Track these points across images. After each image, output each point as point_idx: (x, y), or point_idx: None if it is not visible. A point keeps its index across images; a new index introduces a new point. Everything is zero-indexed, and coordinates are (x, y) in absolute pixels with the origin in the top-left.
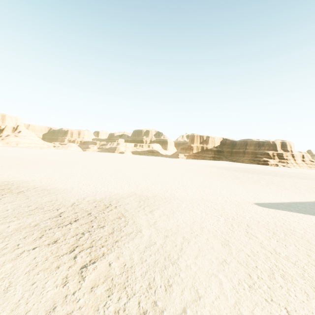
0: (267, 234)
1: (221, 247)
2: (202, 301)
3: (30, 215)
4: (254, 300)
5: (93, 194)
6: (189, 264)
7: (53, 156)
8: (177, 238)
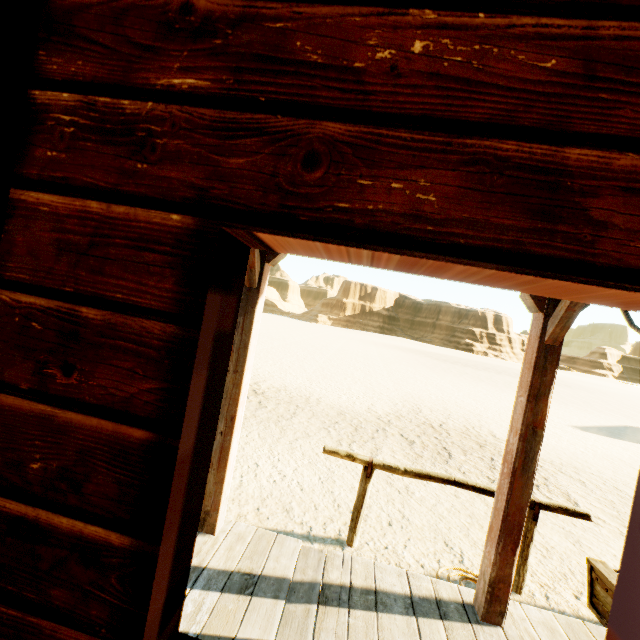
0: None
1: None
2: None
3: (374, 438)
4: None
5: (364, 401)
6: None
7: None
8: (589, 475)
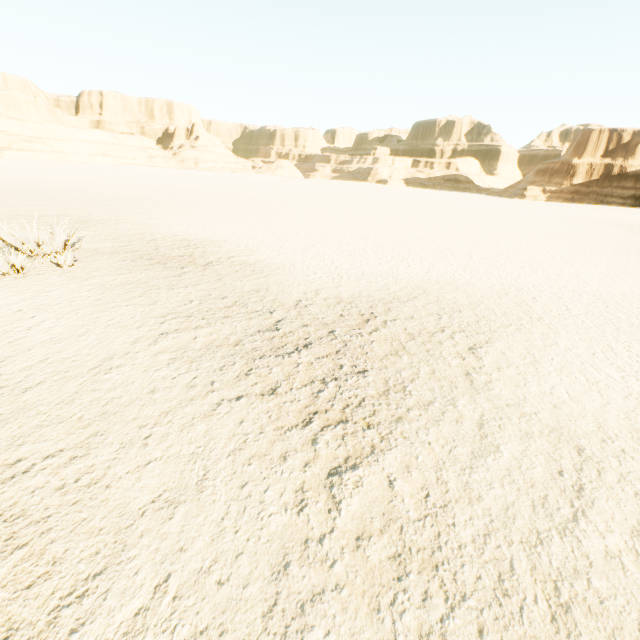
0: None
1: None
2: None
3: (226, 318)
4: None
5: (334, 282)
6: (614, 549)
7: (254, 188)
8: (560, 448)
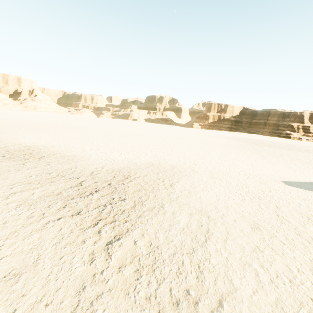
0: (301, 219)
1: (251, 231)
2: (239, 294)
3: (52, 182)
4: (298, 299)
5: (111, 163)
6: (218, 248)
7: (69, 121)
8: (202, 217)
